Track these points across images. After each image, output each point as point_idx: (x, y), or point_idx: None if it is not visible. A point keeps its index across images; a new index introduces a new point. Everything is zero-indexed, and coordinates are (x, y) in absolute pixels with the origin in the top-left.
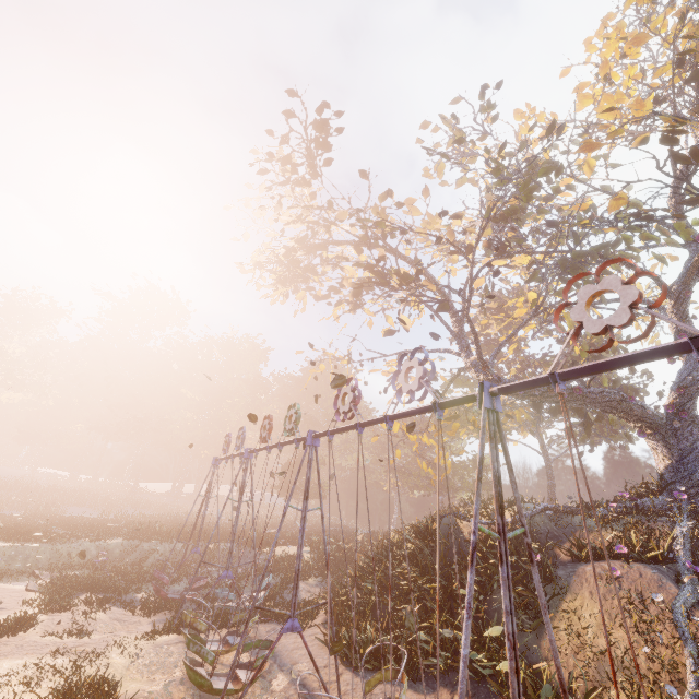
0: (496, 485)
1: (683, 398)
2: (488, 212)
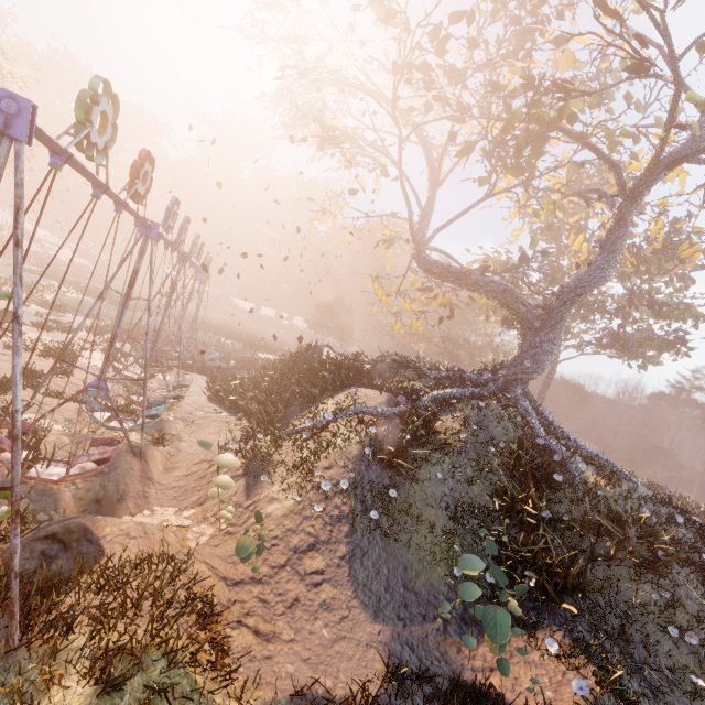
0: (132, 273)
1: (558, 302)
2: (397, 68)
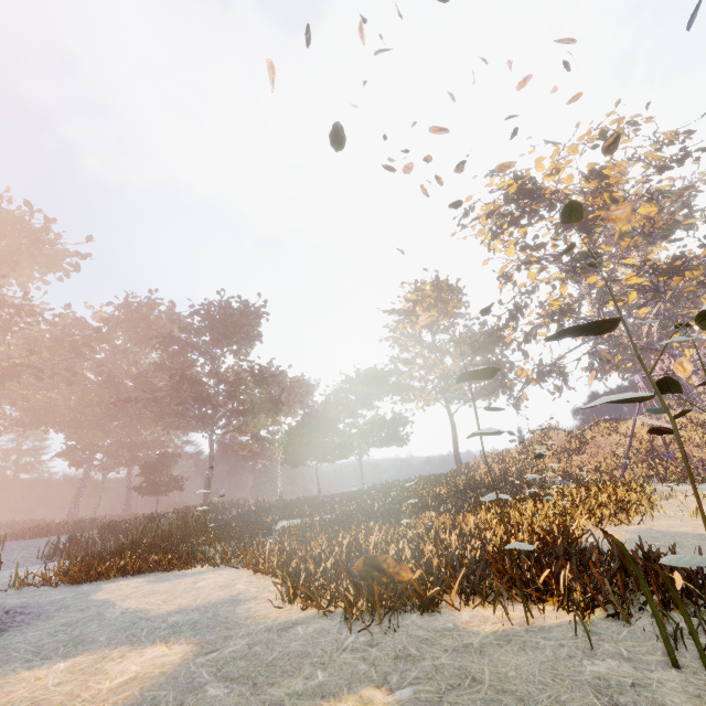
0: None
1: None
2: None
